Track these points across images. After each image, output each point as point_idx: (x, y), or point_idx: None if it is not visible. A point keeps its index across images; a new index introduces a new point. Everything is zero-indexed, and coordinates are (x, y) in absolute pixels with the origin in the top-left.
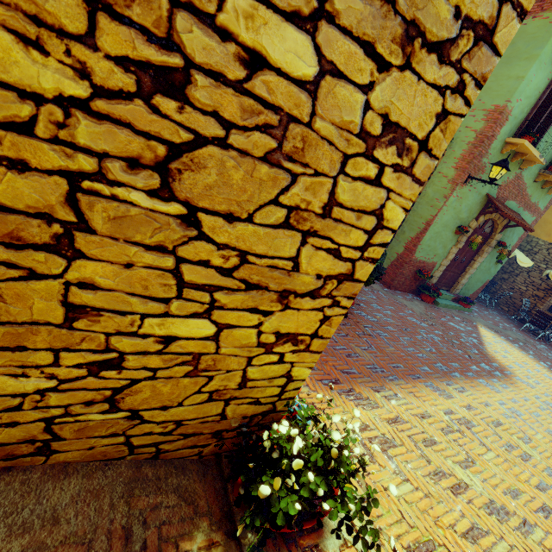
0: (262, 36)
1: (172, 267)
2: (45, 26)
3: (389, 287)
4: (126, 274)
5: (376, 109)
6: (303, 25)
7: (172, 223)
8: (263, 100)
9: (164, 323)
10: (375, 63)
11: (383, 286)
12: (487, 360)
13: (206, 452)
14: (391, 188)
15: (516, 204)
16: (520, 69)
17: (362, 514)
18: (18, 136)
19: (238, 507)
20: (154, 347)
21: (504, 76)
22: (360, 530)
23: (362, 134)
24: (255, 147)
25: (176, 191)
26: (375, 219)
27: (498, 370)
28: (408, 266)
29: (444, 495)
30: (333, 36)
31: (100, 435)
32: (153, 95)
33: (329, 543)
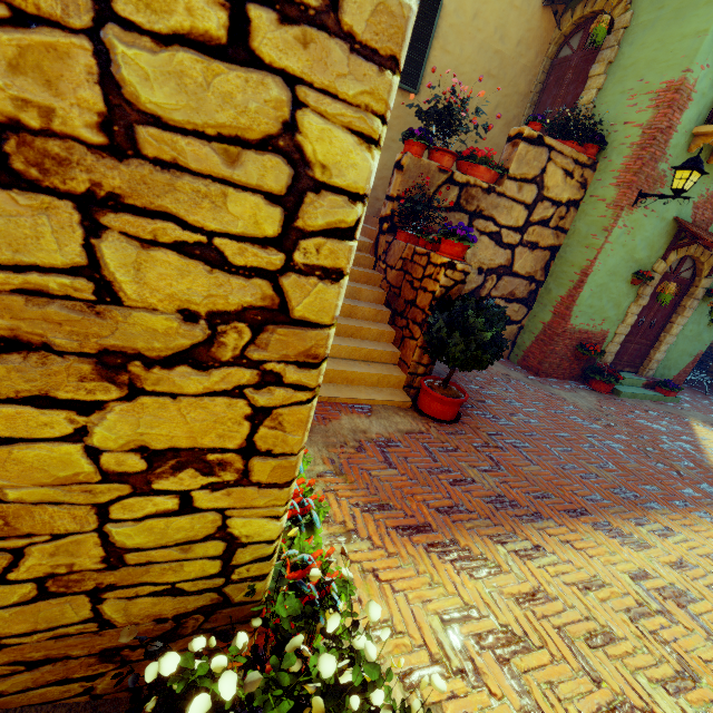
0: None
1: None
2: None
3: (536, 374)
4: None
5: None
6: None
7: None
8: None
9: None
10: None
11: (527, 373)
12: (712, 478)
13: (104, 687)
14: (294, 73)
15: None
16: (699, 20)
17: None
18: None
19: None
20: None
21: (674, 37)
22: None
23: None
24: None
25: None
26: (286, 163)
27: None
28: (562, 340)
29: None
30: None
31: None
32: None
33: None
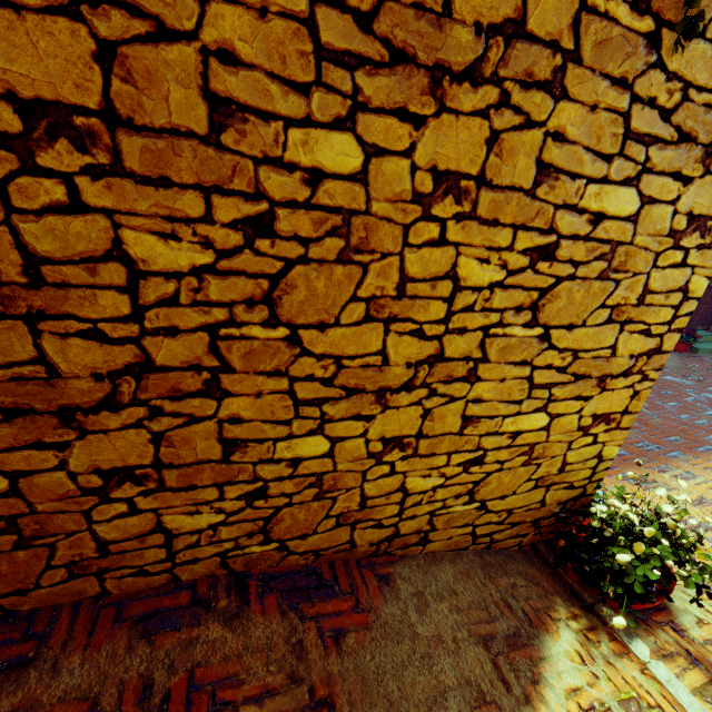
0: (604, 202)
1: (528, 375)
2: (491, 249)
3: None
4: (500, 387)
5: (681, 211)
6: (630, 183)
7: (533, 342)
8: (600, 239)
9: (515, 420)
10: (681, 182)
11: None
12: None
13: (524, 542)
14: (694, 264)
15: None
16: None
17: None
18: (466, 314)
19: (590, 581)
20: (506, 442)
21: None
22: None
23: (670, 233)
24: (592, 271)
25: (539, 319)
26: (681, 294)
27: None
28: None
29: None
30: (650, 180)
31: (457, 526)
32: (536, 263)
33: (683, 620)
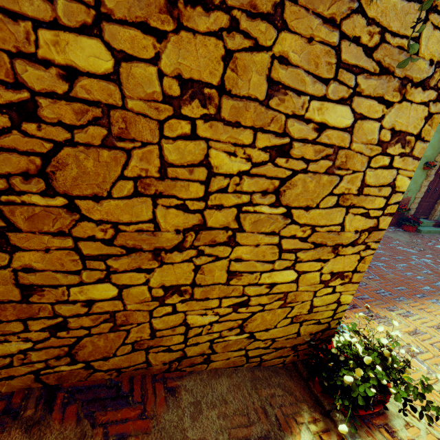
0: (325, 115)
1: (277, 242)
2: (237, 145)
3: None
4: (255, 250)
5: (386, 127)
6: (345, 102)
7: (278, 218)
8: (325, 144)
9: (270, 275)
10: (384, 105)
11: None
12: None
13: (287, 361)
14: (399, 167)
15: None
16: None
17: (421, 397)
18: (221, 194)
19: (327, 394)
20: (265, 290)
21: None
22: (422, 408)
23: (379, 143)
24: (321, 168)
25: (282, 201)
26: (390, 188)
27: None
28: None
29: None
30: (360, 101)
31: (233, 350)
32: (275, 159)
33: (395, 423)
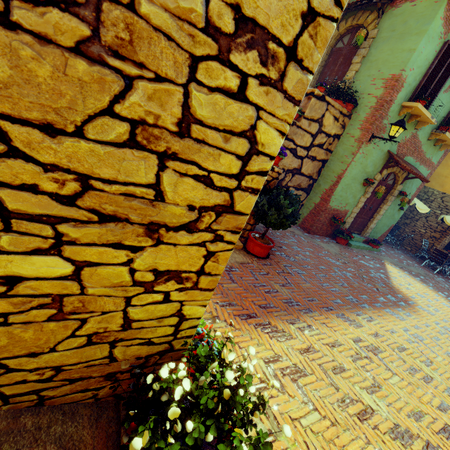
0: None
1: None
2: None
3: (309, 232)
4: None
5: None
6: None
7: None
8: None
9: None
10: None
11: (303, 232)
12: (393, 292)
13: (102, 394)
14: (260, 105)
15: (413, 160)
16: (412, 43)
17: None
18: None
19: None
20: None
21: (398, 49)
22: None
23: (210, 29)
24: (59, 31)
25: None
26: (247, 142)
27: (403, 300)
28: (324, 214)
29: (351, 422)
30: None
31: None
32: None
33: None
